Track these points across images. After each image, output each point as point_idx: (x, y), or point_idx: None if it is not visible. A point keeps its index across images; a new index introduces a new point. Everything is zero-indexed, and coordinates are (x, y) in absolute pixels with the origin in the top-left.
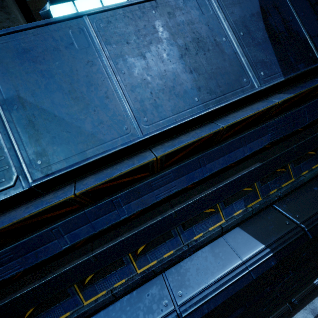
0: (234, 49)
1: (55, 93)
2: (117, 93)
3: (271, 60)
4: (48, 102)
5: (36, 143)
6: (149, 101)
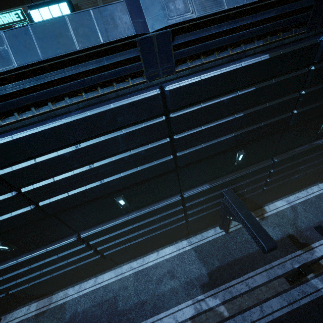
0: None
1: None
2: None
3: None
4: None
5: (227, 1)
6: None
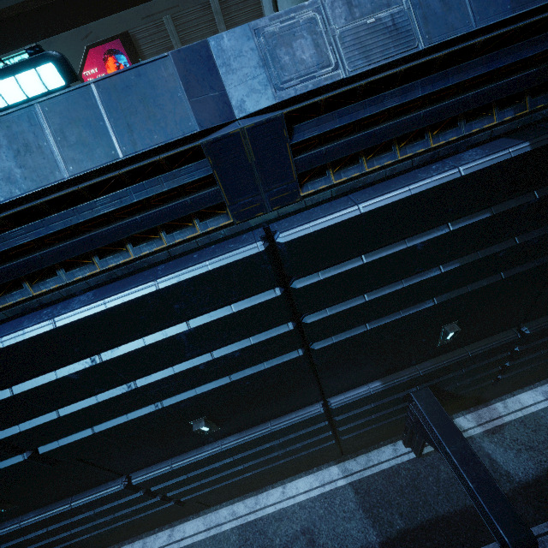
0: None
1: (435, 1)
2: (465, 2)
3: None
4: (432, 5)
5: (426, 28)
6: (482, 7)
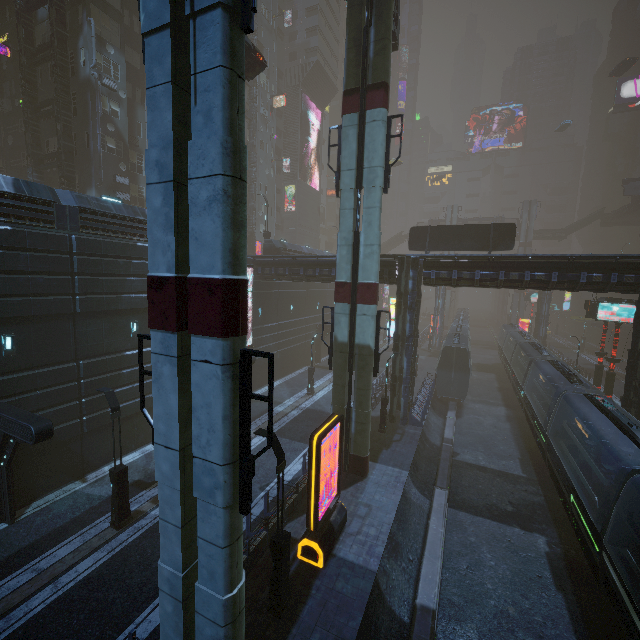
0: (3, 185)
1: None
2: None
3: (13, 190)
4: None
5: None
6: None
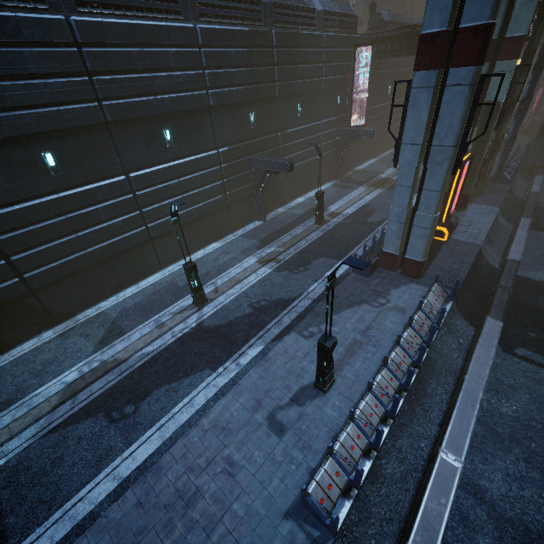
0: None
1: None
2: None
3: None
4: None
5: None
6: None
